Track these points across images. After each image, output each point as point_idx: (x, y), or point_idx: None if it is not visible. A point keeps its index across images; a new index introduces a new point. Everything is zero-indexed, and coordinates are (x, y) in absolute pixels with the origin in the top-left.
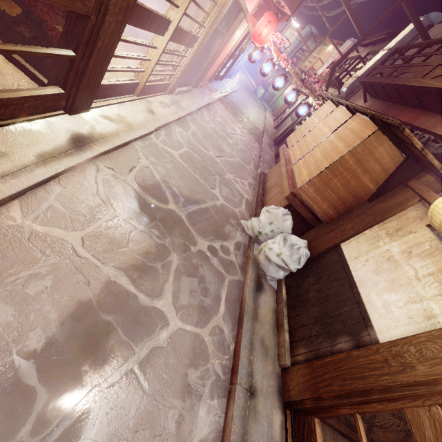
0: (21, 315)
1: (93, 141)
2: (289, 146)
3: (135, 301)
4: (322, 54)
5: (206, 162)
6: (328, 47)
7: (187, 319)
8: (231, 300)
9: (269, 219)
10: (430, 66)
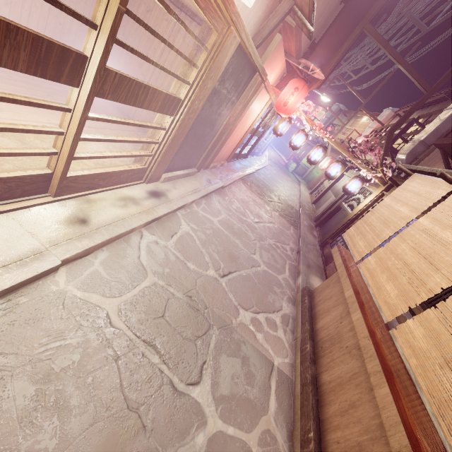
0: None
1: None
2: (355, 254)
3: None
4: (356, 126)
5: (193, 300)
6: (361, 119)
7: None
8: None
9: None
10: None
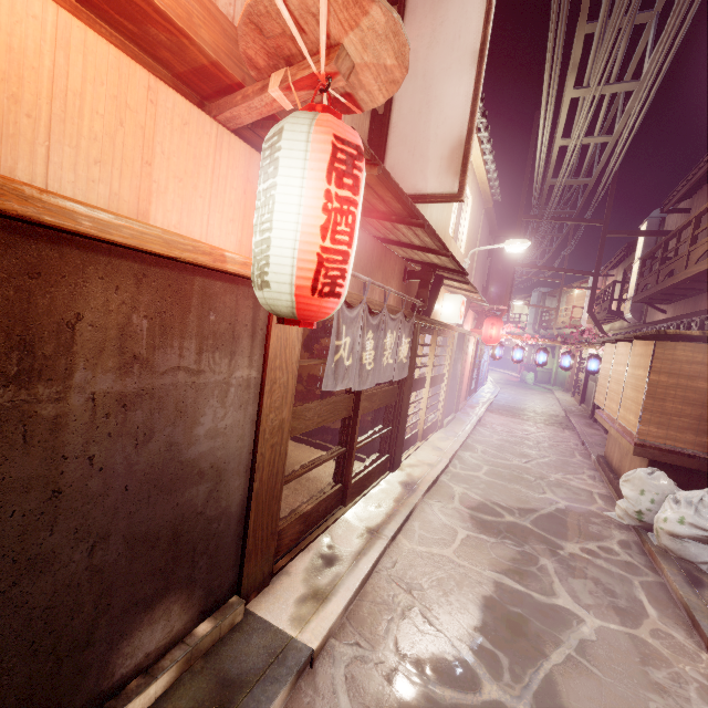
0: (451, 603)
1: (416, 483)
2: (601, 406)
3: (531, 598)
4: (573, 301)
5: (516, 472)
6: (573, 292)
7: (605, 618)
8: (659, 603)
9: (636, 489)
10: (683, 257)
